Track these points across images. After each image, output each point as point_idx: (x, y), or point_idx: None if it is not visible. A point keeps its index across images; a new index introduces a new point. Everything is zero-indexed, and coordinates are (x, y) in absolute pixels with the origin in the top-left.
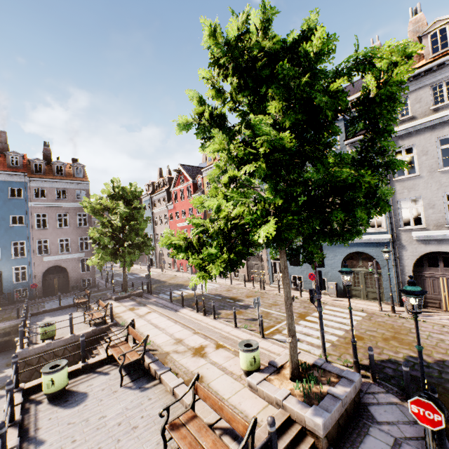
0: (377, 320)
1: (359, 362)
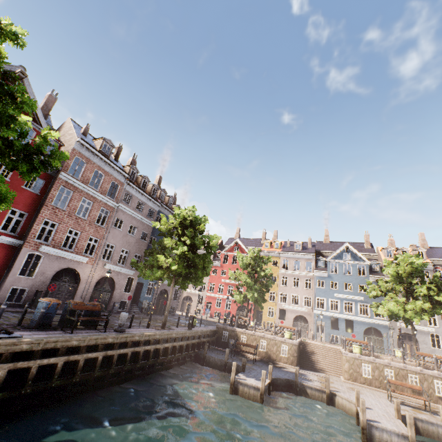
0: None
1: None
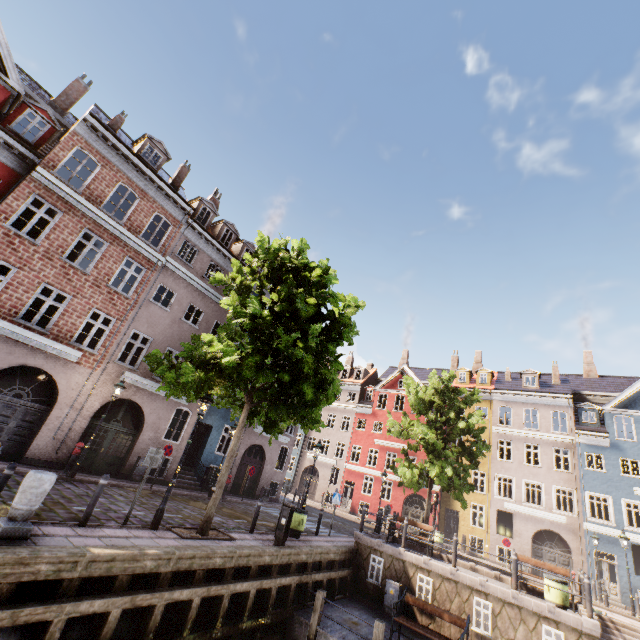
0: None
1: None
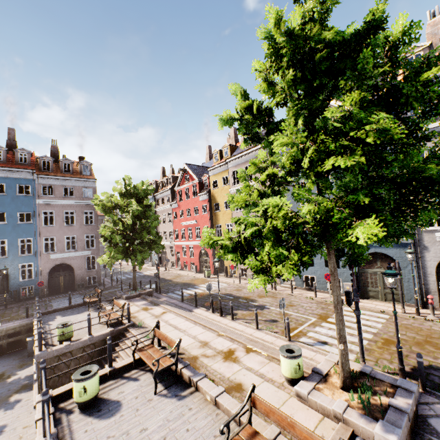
0: (403, 323)
1: None
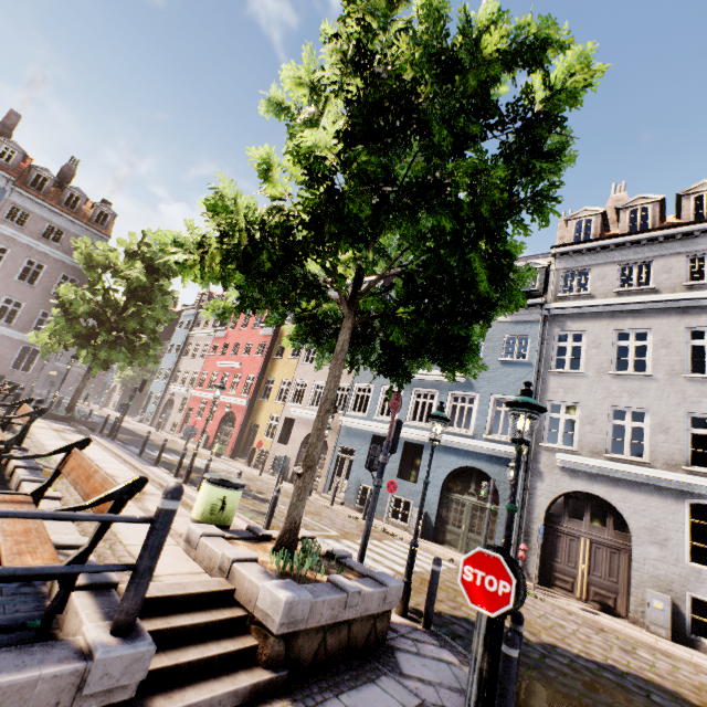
0: None
1: (414, 605)
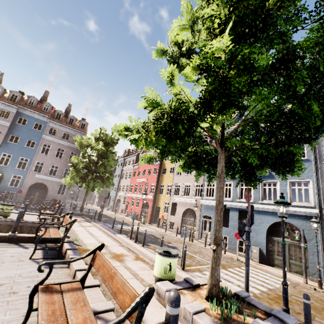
0: (303, 290)
1: None
